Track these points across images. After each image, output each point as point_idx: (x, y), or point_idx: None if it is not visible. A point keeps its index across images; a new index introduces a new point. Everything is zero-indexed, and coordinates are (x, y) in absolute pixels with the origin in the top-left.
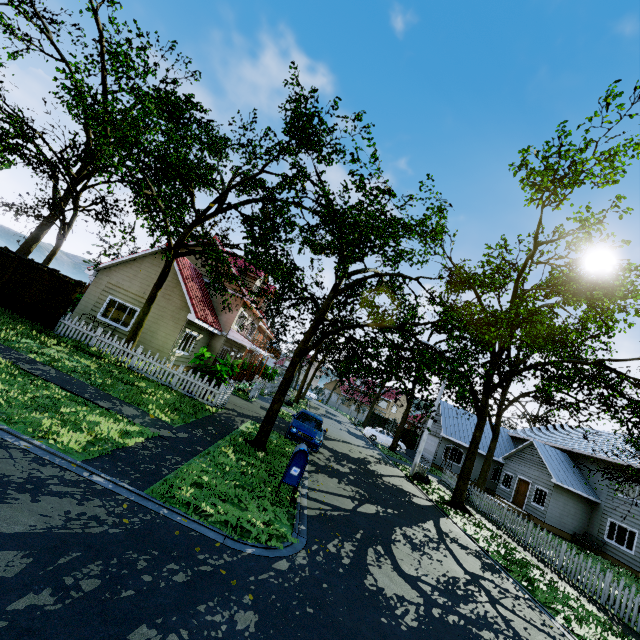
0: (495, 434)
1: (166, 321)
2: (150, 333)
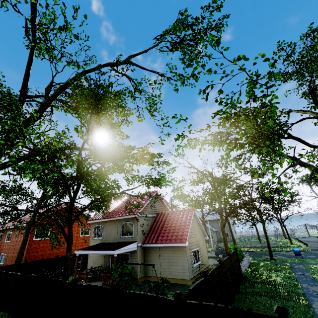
0: (205, 225)
1: (203, 246)
2: (203, 256)
